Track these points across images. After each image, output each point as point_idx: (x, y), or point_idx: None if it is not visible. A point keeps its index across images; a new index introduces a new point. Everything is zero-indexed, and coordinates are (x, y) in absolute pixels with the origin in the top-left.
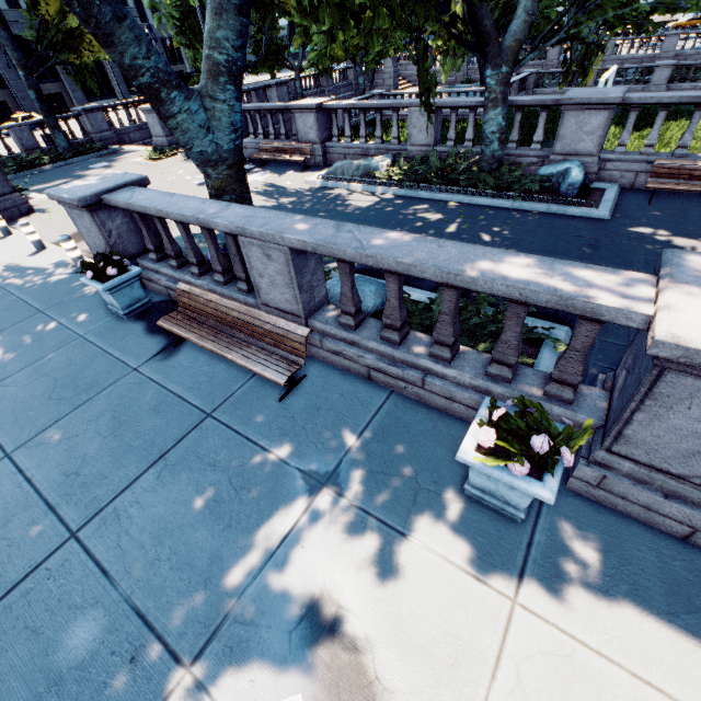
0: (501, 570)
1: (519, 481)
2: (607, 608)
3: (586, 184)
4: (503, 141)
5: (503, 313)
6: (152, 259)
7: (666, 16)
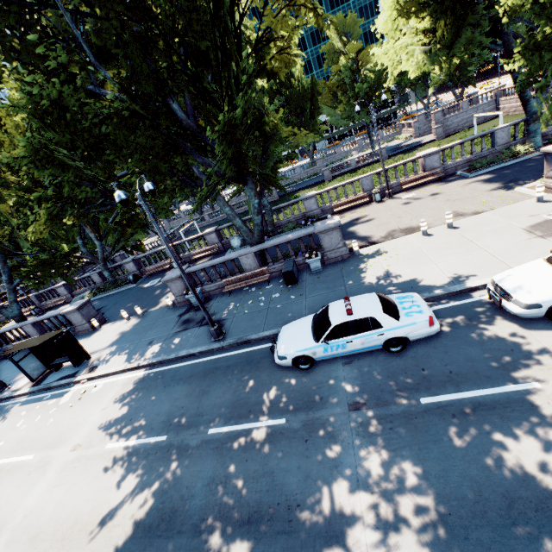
0: None
1: None
2: None
3: (135, 279)
4: (112, 277)
5: None
6: (5, 345)
7: None
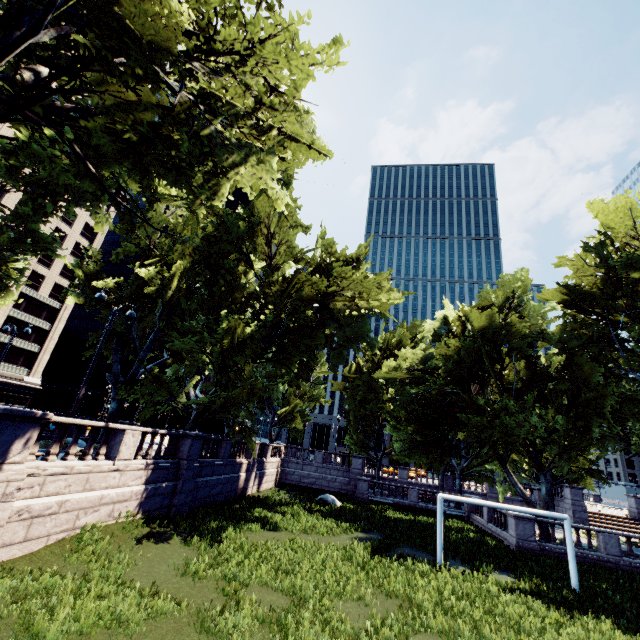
0: None
1: None
2: None
3: None
4: None
5: (48, 442)
6: None
7: None
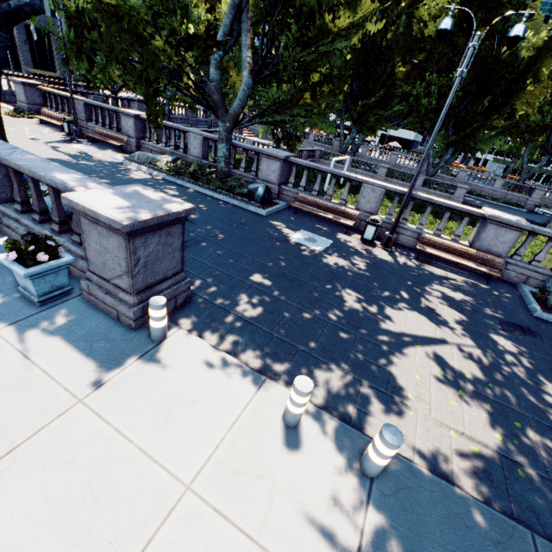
0: (3, 321)
1: (15, 266)
2: (45, 337)
3: (266, 197)
4: (227, 163)
5: None
6: None
7: (396, 144)
